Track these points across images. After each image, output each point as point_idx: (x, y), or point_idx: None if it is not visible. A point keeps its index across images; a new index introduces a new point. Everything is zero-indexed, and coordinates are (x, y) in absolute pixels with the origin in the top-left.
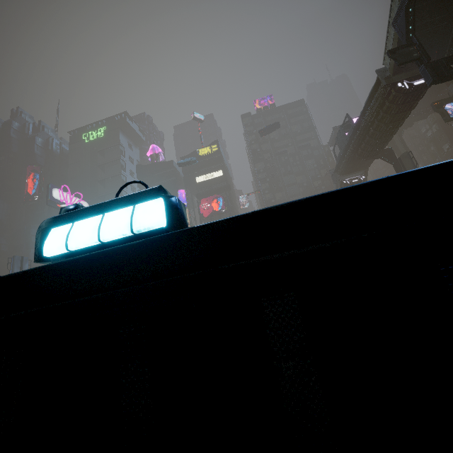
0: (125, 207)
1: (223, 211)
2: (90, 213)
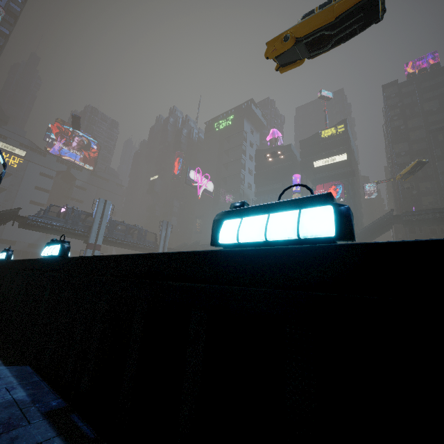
0: (290, 210)
1: (341, 199)
2: (257, 212)
